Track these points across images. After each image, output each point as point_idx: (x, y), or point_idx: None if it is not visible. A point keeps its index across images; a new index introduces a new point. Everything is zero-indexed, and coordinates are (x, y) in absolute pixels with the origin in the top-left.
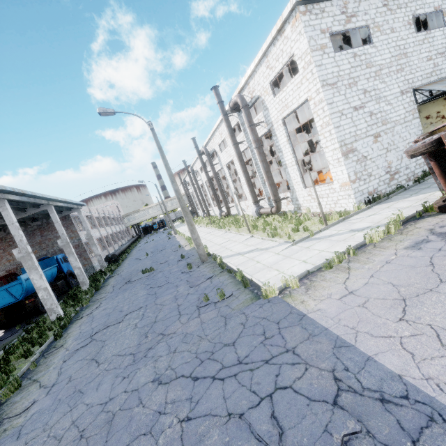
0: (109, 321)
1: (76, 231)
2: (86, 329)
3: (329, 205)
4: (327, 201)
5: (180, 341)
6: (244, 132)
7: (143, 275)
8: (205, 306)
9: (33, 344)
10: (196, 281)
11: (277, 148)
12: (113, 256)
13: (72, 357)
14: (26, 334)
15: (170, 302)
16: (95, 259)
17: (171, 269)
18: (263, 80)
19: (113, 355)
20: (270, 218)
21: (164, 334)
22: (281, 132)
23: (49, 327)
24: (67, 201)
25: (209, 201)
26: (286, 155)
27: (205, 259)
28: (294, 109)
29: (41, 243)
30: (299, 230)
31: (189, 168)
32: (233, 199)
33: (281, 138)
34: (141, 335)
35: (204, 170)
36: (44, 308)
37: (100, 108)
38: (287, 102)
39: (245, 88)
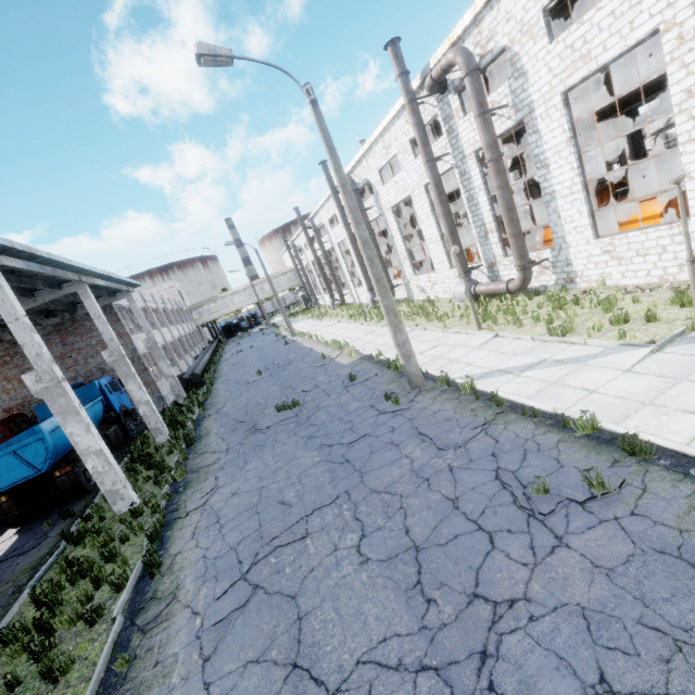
0: (271, 532)
1: (126, 333)
2: (216, 550)
3: (663, 270)
4: (659, 262)
5: (587, 638)
6: (450, 136)
7: (282, 415)
8: (552, 512)
9: (97, 582)
10: (445, 435)
11: (536, 159)
12: (193, 377)
13: (224, 646)
14: (68, 546)
15: (413, 487)
16: (163, 383)
17: (343, 403)
18: (525, 6)
19: (362, 663)
20: (504, 301)
21: (493, 601)
22: (554, 122)
23: (120, 536)
24: (111, 277)
25: (342, 278)
26: (559, 173)
27: (422, 383)
28: (604, 64)
29: (64, 358)
30: (628, 320)
31: (309, 222)
32: (394, 273)
33: (551, 136)
34: (404, 592)
35: (343, 221)
36: (90, 482)
37: (200, 43)
38: (588, 49)
39: (468, 34)
